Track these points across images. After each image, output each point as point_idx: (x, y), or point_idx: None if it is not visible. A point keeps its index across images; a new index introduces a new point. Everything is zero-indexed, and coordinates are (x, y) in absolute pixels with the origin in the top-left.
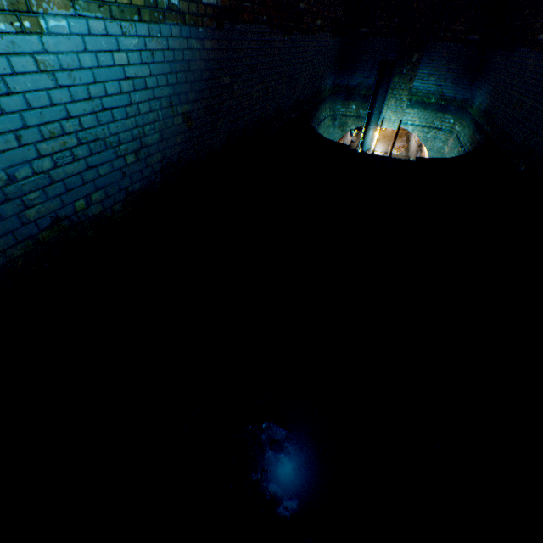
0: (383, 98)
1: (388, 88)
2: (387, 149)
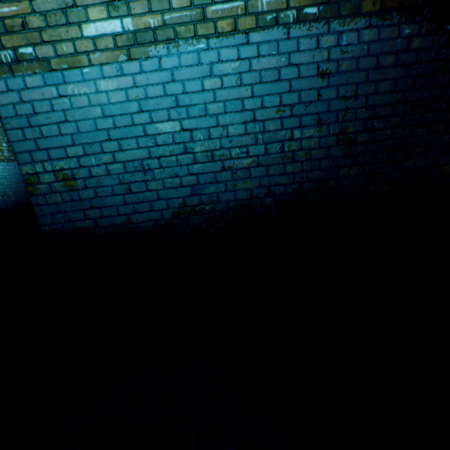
0: None
1: None
2: None
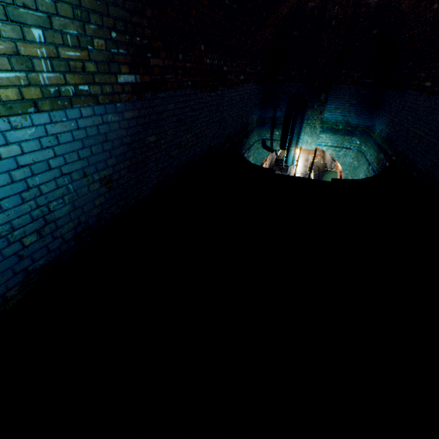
0: (300, 127)
1: (303, 119)
2: (307, 157)
